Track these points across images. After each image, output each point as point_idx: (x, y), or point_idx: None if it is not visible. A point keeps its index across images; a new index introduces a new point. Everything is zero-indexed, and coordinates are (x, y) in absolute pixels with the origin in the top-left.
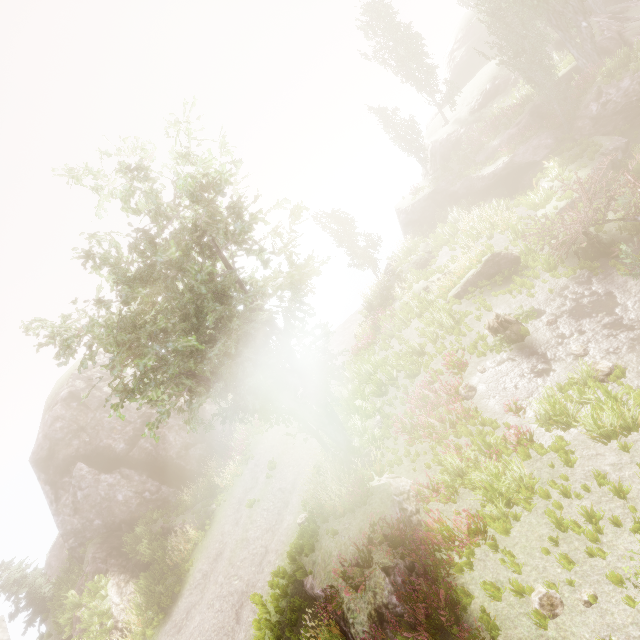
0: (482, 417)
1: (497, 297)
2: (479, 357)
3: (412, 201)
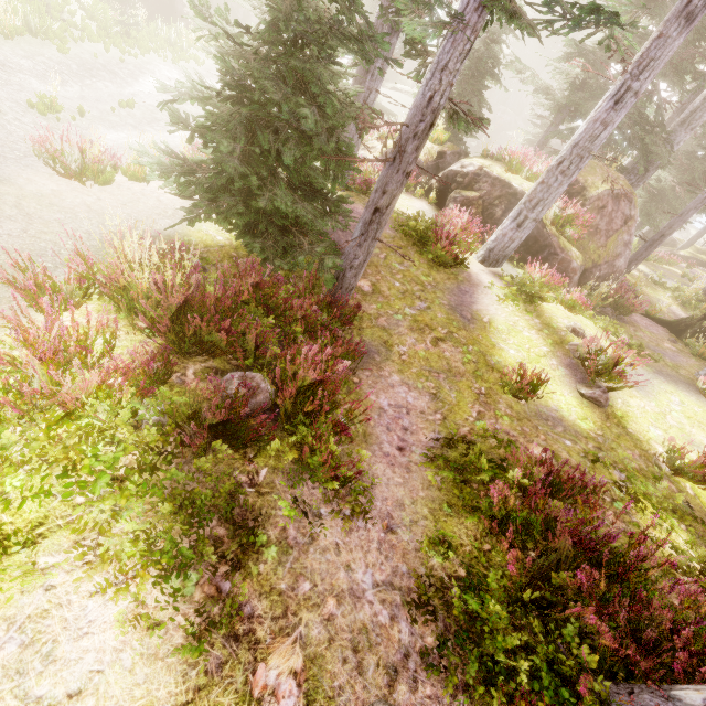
0: None
1: None
2: None
3: None
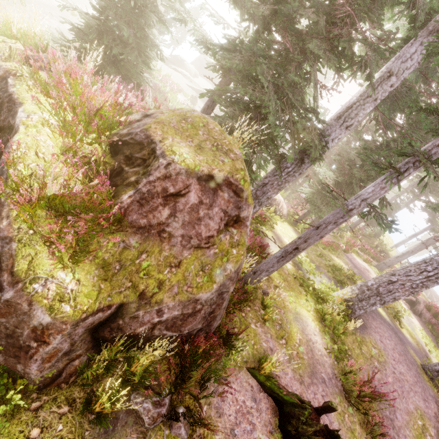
0: (177, 96)
1: (198, 98)
2: (184, 96)
3: (211, 59)
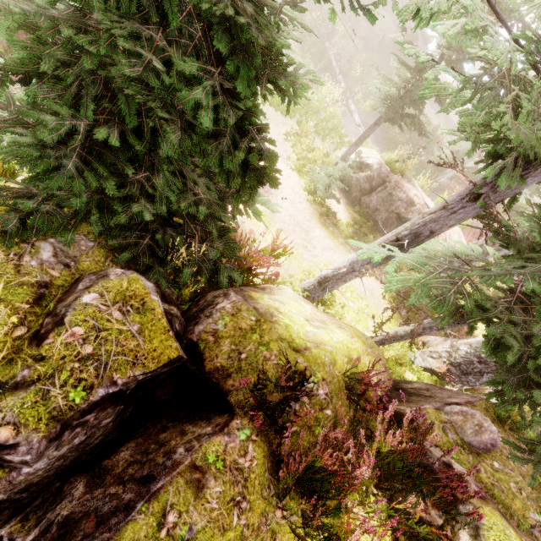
0: None
1: None
2: None
3: None
